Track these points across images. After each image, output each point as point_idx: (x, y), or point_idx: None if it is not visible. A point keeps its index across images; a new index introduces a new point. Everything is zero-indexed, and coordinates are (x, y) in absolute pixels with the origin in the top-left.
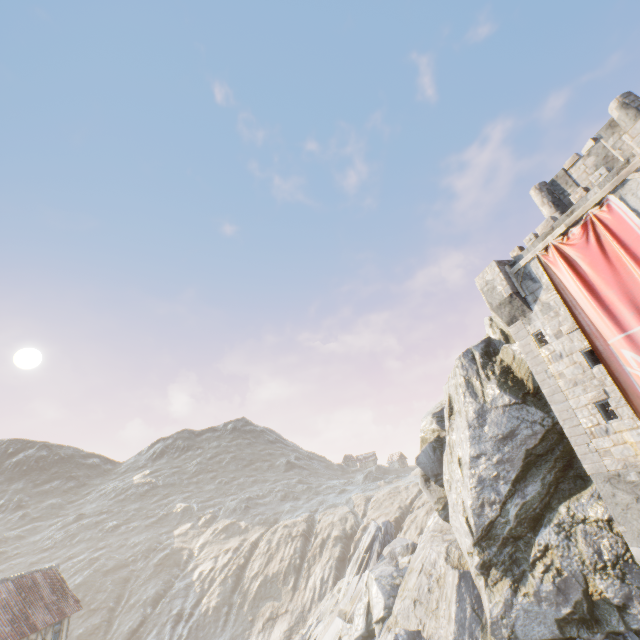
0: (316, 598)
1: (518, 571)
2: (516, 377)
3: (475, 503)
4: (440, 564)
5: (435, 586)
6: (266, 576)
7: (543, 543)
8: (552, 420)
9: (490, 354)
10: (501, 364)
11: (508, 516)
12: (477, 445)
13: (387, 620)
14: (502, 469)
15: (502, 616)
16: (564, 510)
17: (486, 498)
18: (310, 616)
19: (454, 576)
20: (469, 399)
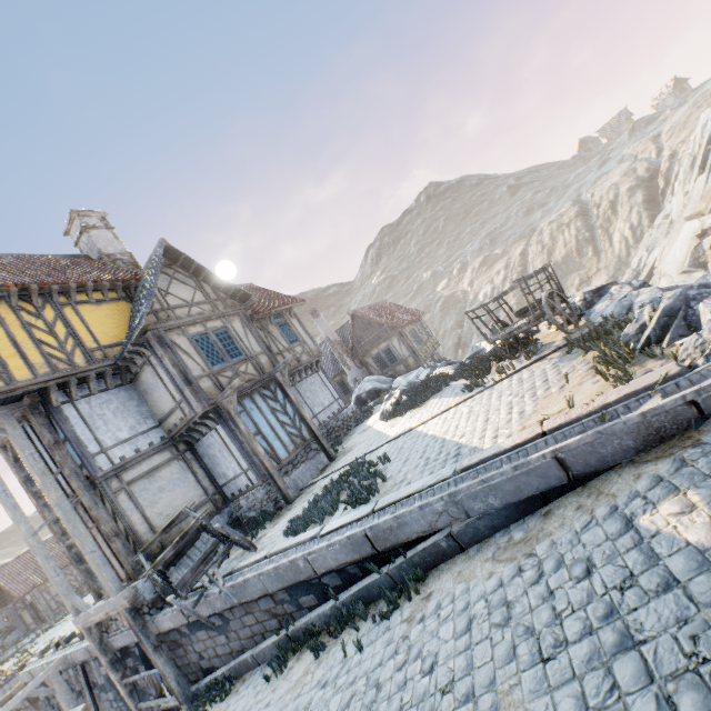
0: (631, 244)
1: None
2: None
3: None
4: None
5: None
6: (555, 263)
7: None
8: None
9: None
10: None
11: None
12: None
13: None
14: None
15: None
16: None
17: None
18: (631, 259)
19: None
20: None
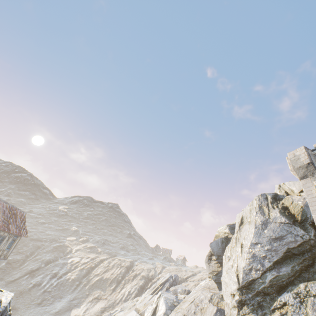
0: (123, 299)
1: (261, 312)
2: (290, 212)
3: (246, 267)
4: (205, 302)
5: (199, 311)
6: (102, 277)
7: (283, 300)
8: (309, 236)
9: (276, 199)
10: (282, 204)
11: (265, 279)
12: (257, 238)
13: None
14: (269, 254)
15: None
16: (303, 286)
17: (254, 266)
18: (117, 307)
19: (213, 309)
20: (259, 215)
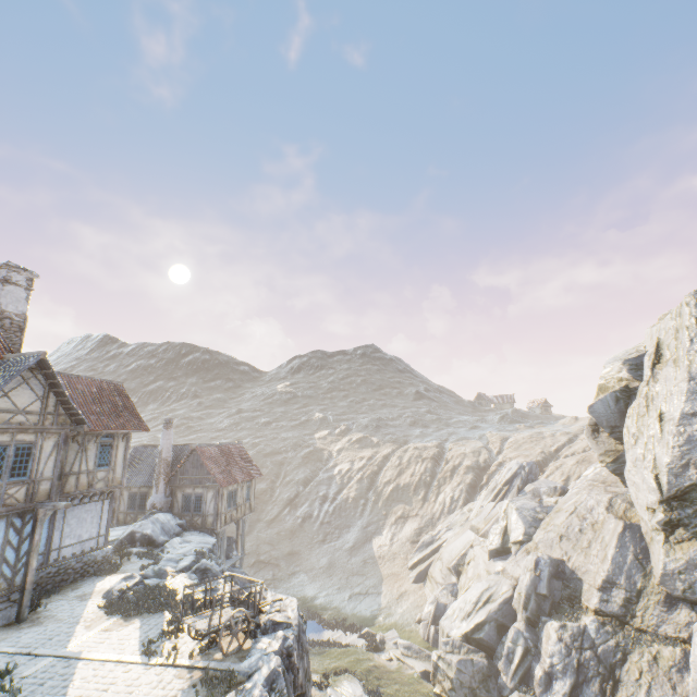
0: (445, 511)
1: None
2: None
3: (675, 462)
4: (598, 511)
5: (588, 529)
6: (398, 485)
7: None
8: None
9: None
10: None
11: None
12: (696, 401)
13: (525, 544)
14: None
15: (680, 572)
16: None
17: (693, 460)
18: (439, 524)
19: (617, 525)
20: None
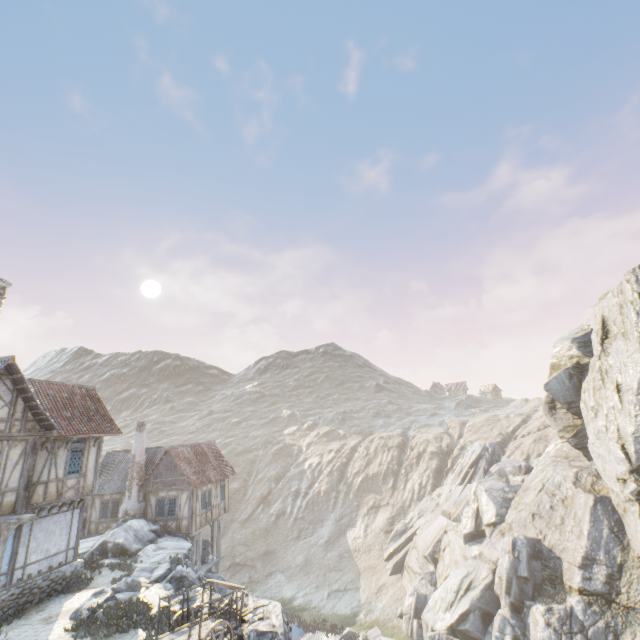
0: (415, 498)
1: None
2: None
3: (639, 431)
4: (566, 487)
5: (559, 505)
6: (367, 475)
7: None
8: None
9: None
10: None
11: None
12: None
13: (499, 525)
14: None
15: None
16: None
17: None
18: (410, 511)
19: (587, 499)
20: None
